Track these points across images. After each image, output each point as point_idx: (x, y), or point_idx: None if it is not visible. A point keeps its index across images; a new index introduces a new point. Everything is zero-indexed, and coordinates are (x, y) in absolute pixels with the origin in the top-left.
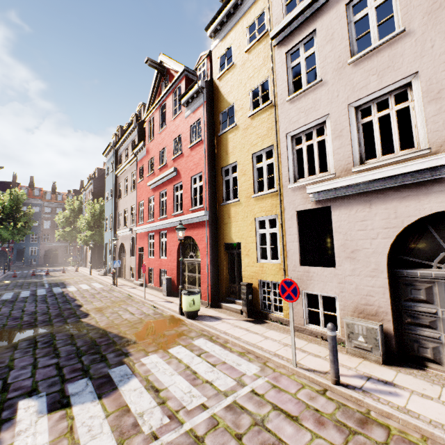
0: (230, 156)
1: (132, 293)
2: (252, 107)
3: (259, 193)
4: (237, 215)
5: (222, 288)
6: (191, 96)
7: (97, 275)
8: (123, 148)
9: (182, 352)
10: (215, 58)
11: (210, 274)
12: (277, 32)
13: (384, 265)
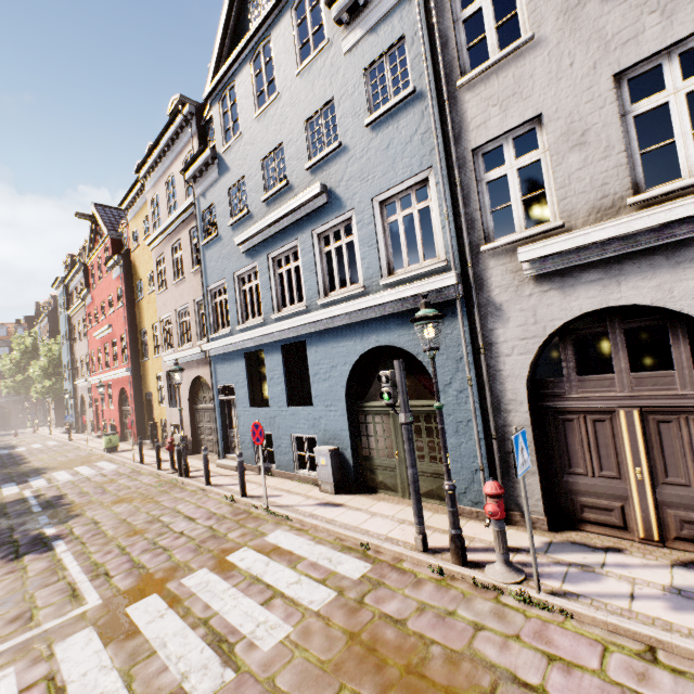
0: (143, 322)
1: (82, 444)
2: (150, 287)
3: (156, 356)
4: (150, 371)
5: (148, 429)
6: (113, 264)
7: (59, 434)
8: (73, 285)
9: (82, 468)
10: (130, 231)
11: (135, 419)
12: (149, 244)
13: (188, 404)
